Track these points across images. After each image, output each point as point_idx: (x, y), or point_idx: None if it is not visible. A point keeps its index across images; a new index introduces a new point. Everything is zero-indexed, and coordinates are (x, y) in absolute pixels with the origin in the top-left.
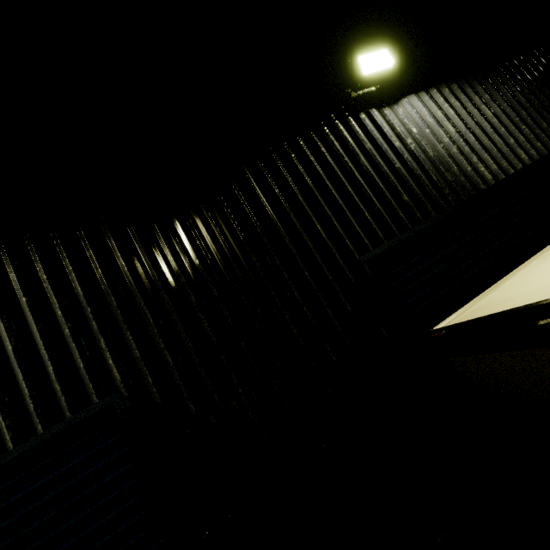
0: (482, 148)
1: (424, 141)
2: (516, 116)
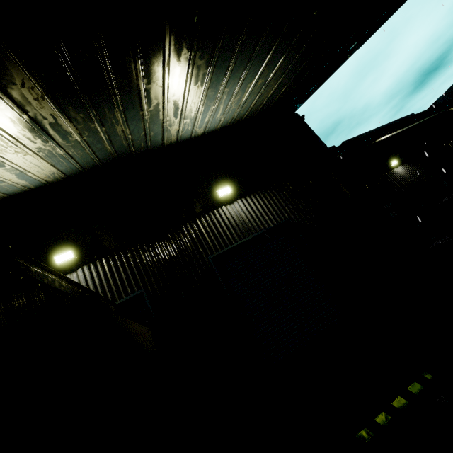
0: (108, 290)
1: None
2: (136, 270)
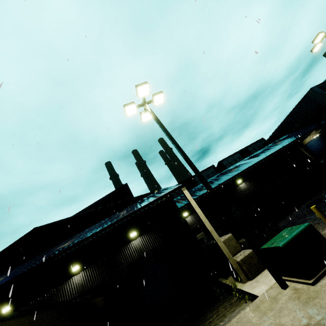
0: (90, 280)
1: (81, 281)
2: (100, 272)
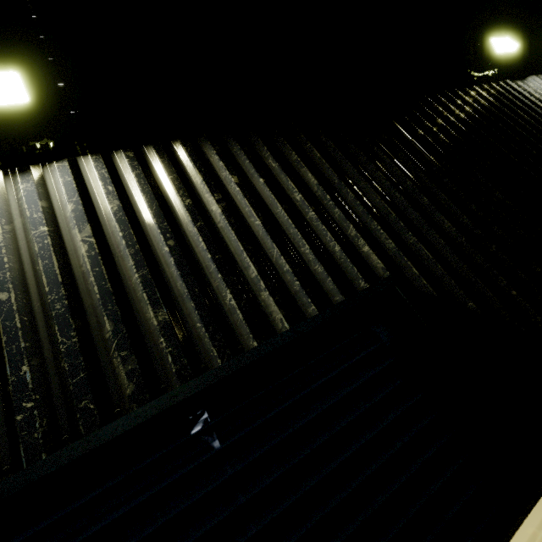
0: None
1: None
2: None
